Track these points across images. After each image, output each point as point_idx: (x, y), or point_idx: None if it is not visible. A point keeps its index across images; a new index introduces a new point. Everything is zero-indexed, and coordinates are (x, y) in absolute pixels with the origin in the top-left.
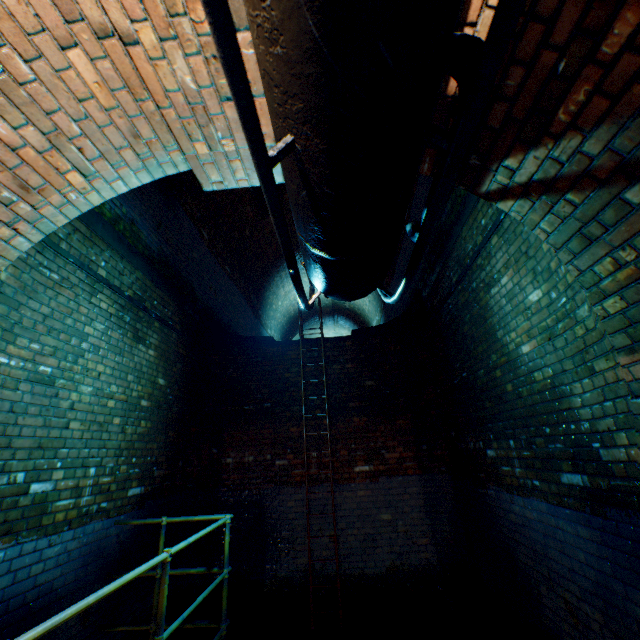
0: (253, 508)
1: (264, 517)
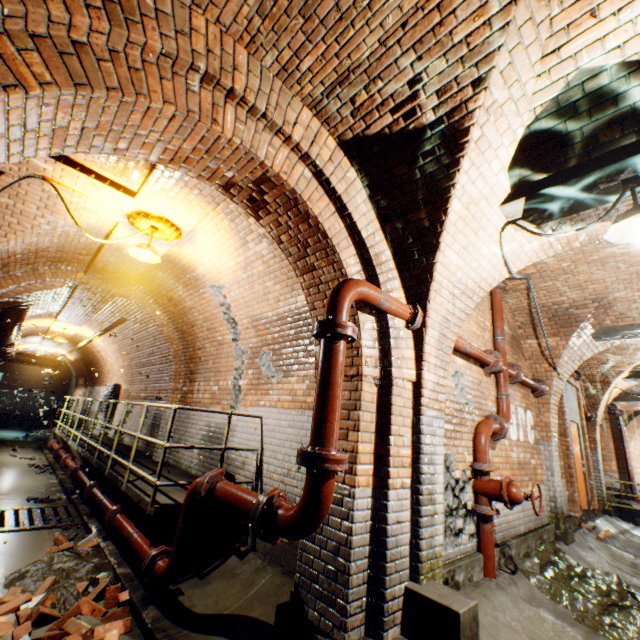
0: (2, 393)
1: (5, 396)
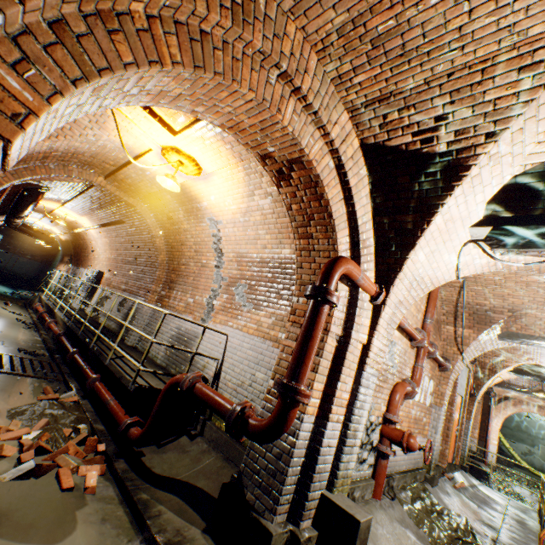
0: None
1: None
